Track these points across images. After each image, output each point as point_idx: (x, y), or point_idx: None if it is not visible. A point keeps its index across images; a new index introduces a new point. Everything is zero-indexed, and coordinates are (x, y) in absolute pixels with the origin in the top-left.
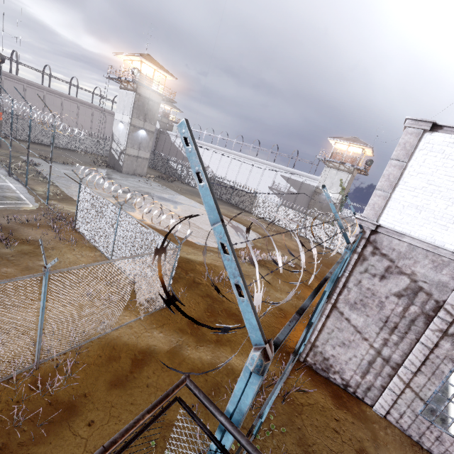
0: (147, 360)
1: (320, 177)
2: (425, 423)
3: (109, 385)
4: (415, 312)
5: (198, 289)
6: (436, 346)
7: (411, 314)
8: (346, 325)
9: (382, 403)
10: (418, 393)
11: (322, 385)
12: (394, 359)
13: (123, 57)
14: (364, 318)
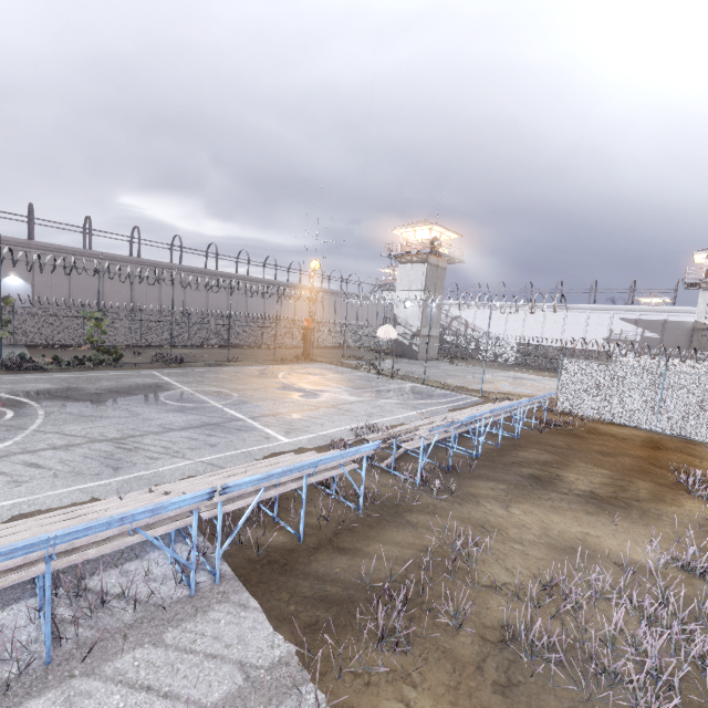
0: None
1: (697, 307)
2: None
3: None
4: None
5: None
6: None
7: None
8: None
9: None
10: None
11: None
12: None
13: (403, 230)
14: None
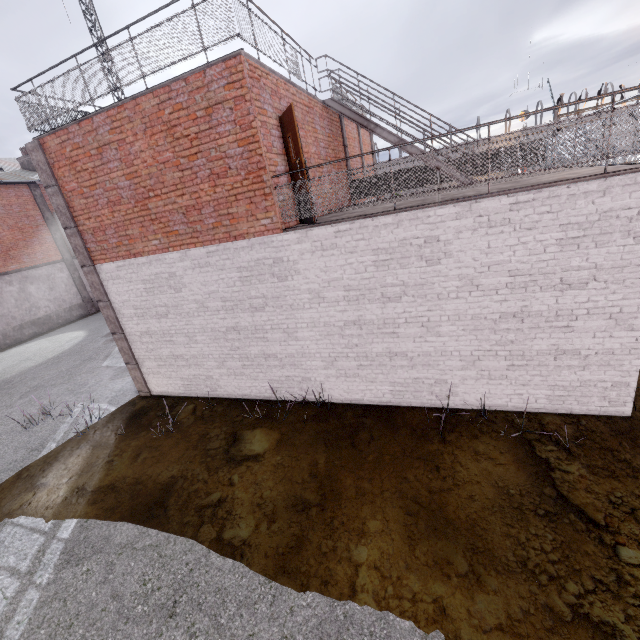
0: None
1: None
2: None
3: None
4: None
5: None
6: None
7: None
8: None
9: None
10: None
11: None
12: None
13: None
14: None
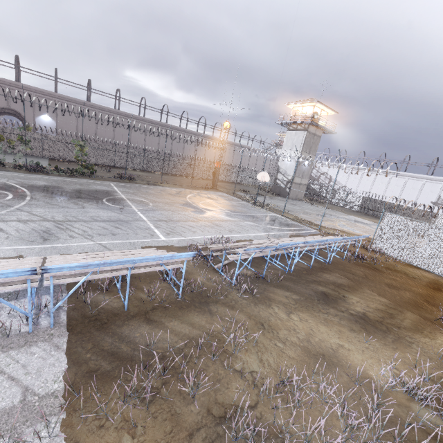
0: None
1: None
2: None
3: None
4: None
5: None
6: None
7: None
8: None
9: None
10: None
11: None
12: None
13: (294, 105)
14: None
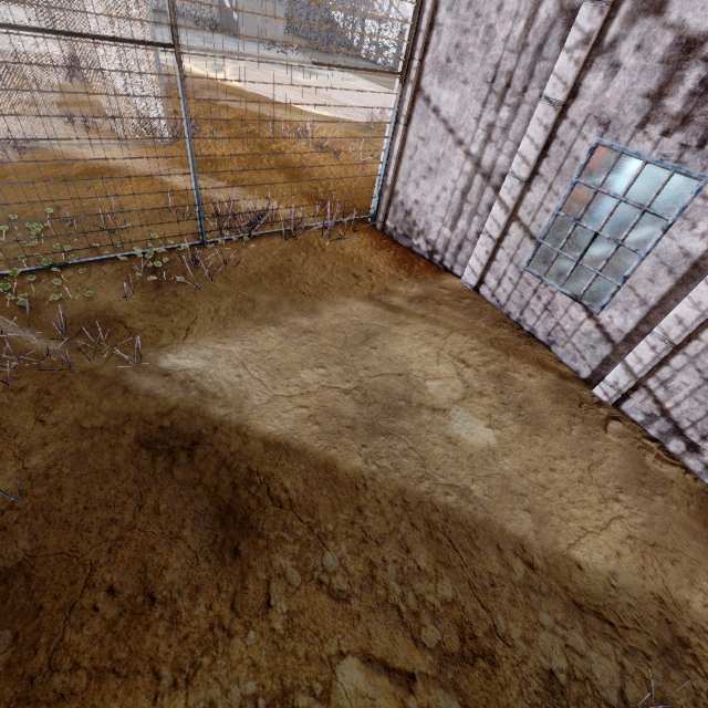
0: (108, 174)
1: None
2: (532, 285)
3: (40, 179)
4: (547, 19)
5: (250, 139)
6: (575, 97)
7: (540, 30)
8: (434, 125)
9: (473, 264)
10: (528, 227)
11: (389, 250)
12: (499, 167)
13: None
14: (460, 92)
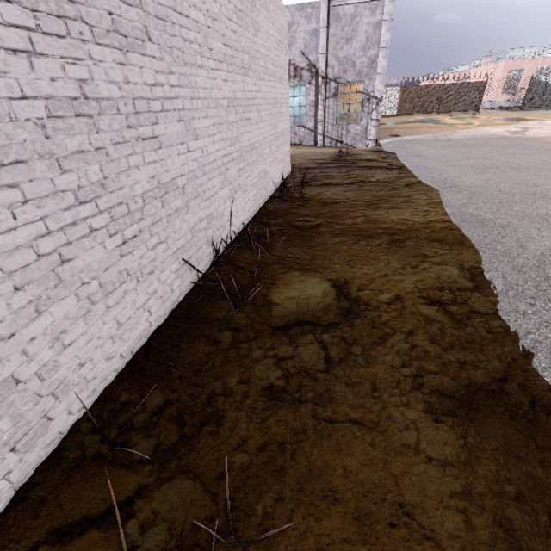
0: None
1: None
2: None
3: None
4: None
5: None
6: None
7: None
8: None
9: None
10: None
11: None
12: None
13: None
14: None
